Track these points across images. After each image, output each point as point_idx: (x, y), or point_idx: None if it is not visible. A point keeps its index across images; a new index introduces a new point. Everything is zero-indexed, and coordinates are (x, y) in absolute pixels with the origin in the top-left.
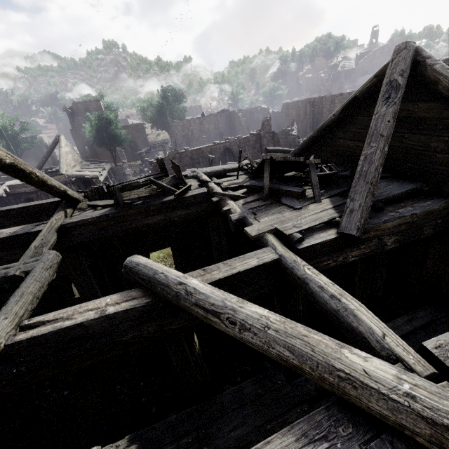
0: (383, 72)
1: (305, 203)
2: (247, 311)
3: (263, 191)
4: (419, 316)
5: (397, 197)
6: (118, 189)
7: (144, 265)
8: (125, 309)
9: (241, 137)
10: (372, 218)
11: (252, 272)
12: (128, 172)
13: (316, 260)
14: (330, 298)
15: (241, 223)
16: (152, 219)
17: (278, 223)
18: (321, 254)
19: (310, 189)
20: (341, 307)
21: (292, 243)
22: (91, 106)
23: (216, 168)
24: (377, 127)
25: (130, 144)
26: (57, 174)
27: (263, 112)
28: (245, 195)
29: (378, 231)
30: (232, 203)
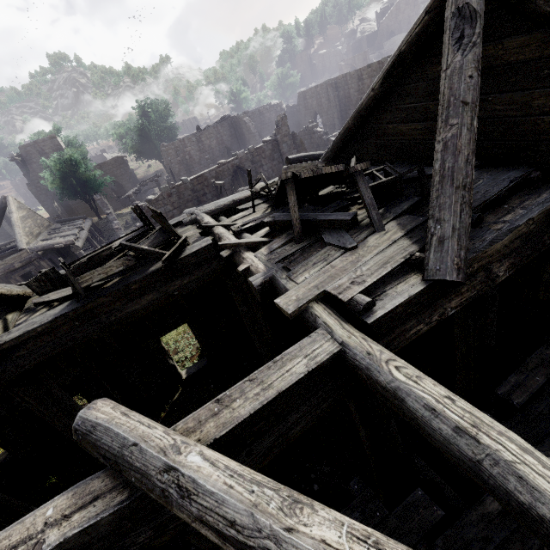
0: (439, 2)
1: (360, 235)
2: (304, 542)
3: (293, 228)
4: (548, 356)
5: (497, 197)
6: (70, 273)
7: (105, 428)
8: (80, 529)
9: (253, 148)
10: (470, 240)
11: (302, 385)
12: (116, 225)
13: (399, 330)
14: (455, 434)
15: (270, 287)
16: (139, 303)
17: (326, 281)
18: (405, 318)
19: (362, 210)
20: (484, 457)
21: (356, 313)
22: (46, 147)
23: (222, 201)
24: (453, 90)
25: (114, 186)
26: (17, 250)
27: (275, 110)
28: (269, 237)
29: (484, 260)
30: (250, 256)
